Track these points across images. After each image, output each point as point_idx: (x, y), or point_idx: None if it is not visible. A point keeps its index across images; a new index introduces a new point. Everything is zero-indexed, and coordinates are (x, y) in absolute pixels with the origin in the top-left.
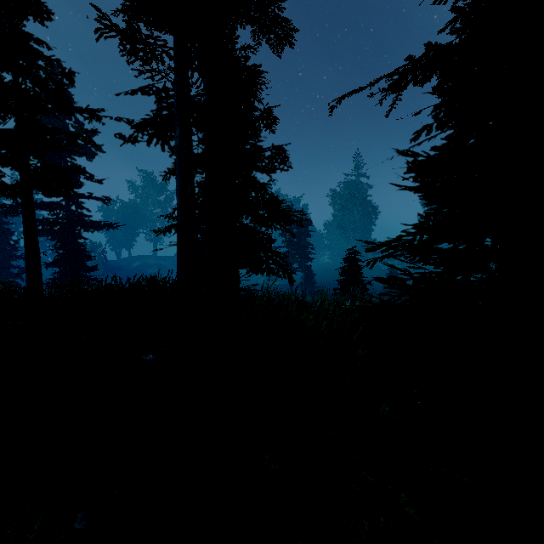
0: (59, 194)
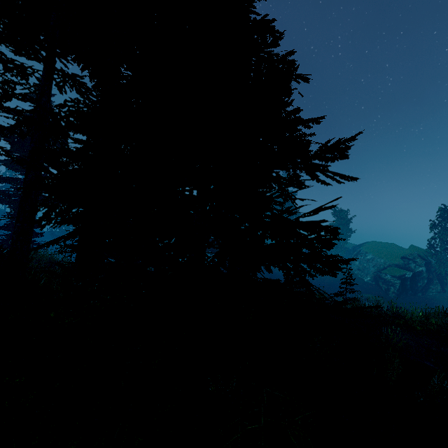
0: None
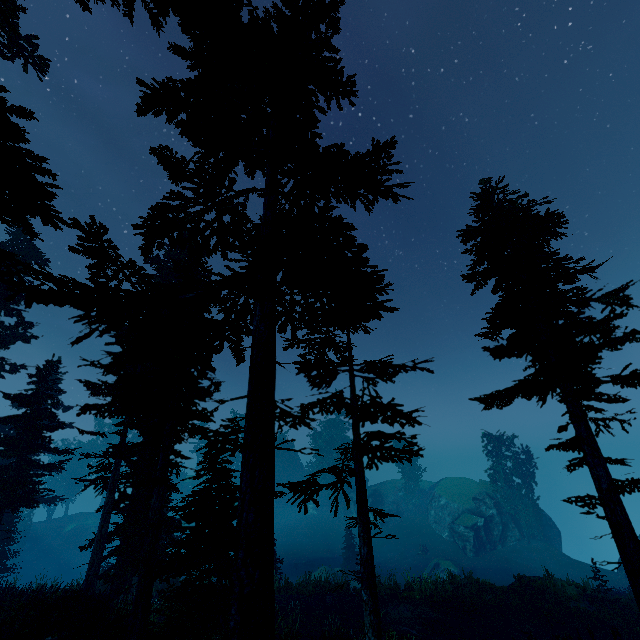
0: (22, 503)
